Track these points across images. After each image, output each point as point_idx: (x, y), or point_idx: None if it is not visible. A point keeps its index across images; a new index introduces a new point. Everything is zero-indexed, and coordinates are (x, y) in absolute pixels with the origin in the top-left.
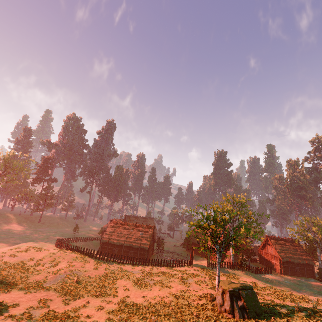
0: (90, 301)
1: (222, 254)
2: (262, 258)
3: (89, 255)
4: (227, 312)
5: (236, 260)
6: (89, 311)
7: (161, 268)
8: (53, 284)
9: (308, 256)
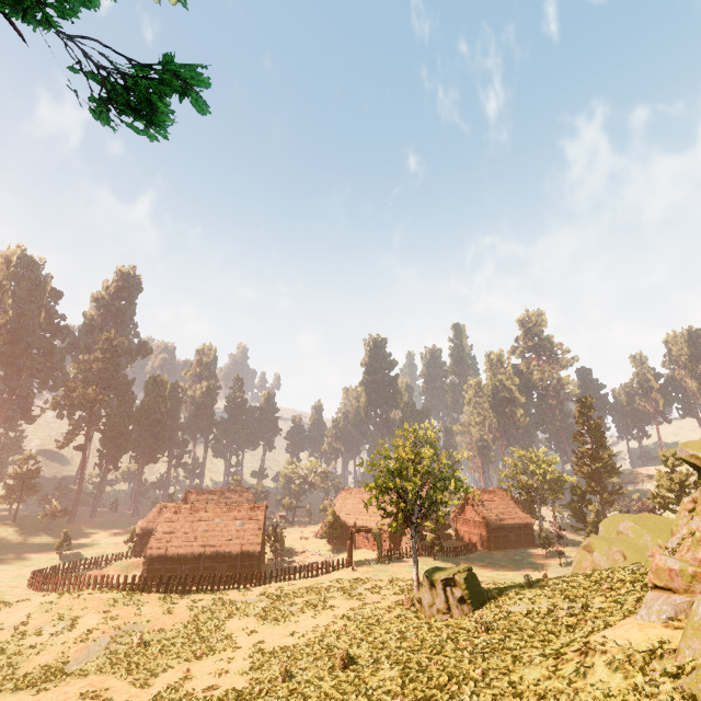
0: (191, 669)
1: (397, 536)
2: (461, 530)
3: (142, 588)
4: (441, 612)
5: (422, 541)
6: (205, 682)
7: (298, 583)
8: (86, 662)
9: (525, 513)
